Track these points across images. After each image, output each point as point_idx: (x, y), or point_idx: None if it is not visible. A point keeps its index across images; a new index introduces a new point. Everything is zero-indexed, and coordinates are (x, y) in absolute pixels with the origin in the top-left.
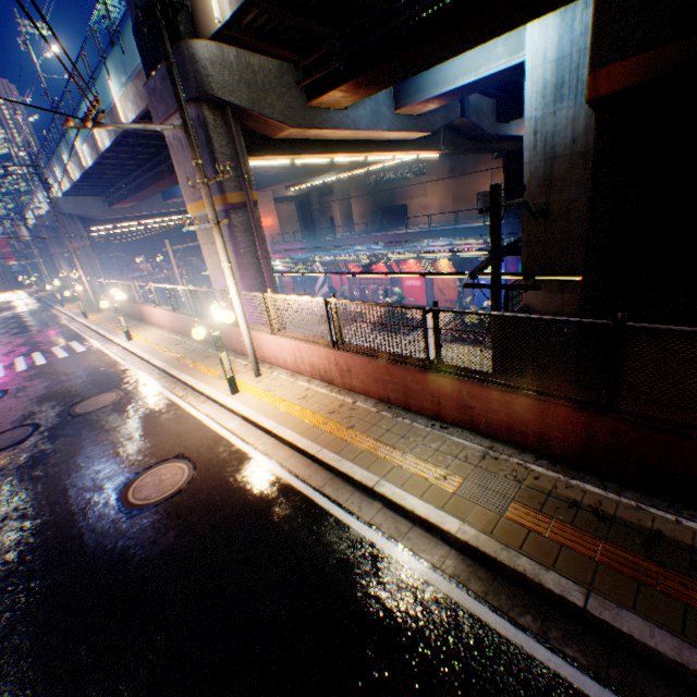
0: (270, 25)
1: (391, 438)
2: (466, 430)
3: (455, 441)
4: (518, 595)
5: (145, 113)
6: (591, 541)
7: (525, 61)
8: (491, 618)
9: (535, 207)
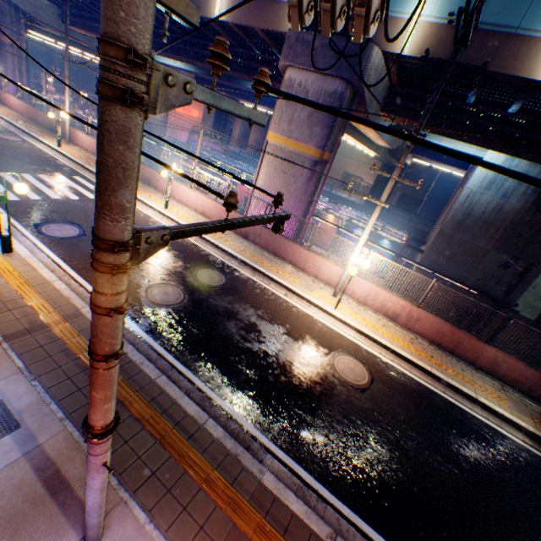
0: (411, 65)
1: (457, 369)
2: (486, 373)
3: (485, 378)
4: None
5: (248, 27)
6: None
7: (483, 158)
8: None
9: (445, 234)
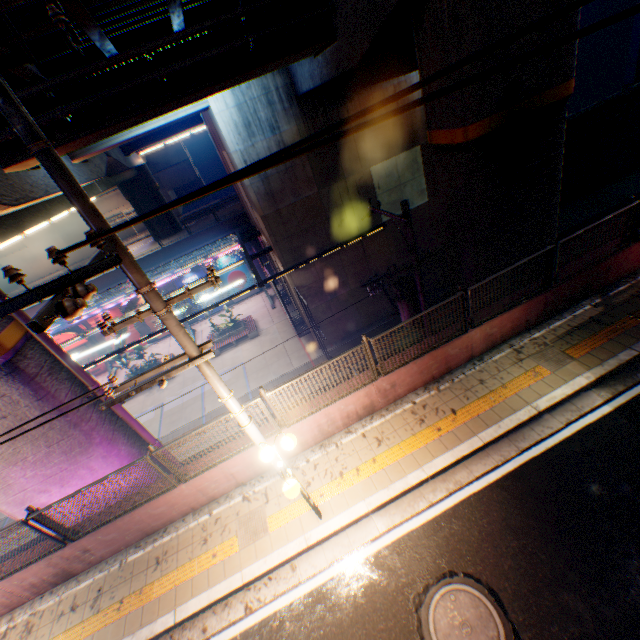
0: None
1: (480, 389)
2: (489, 350)
3: (498, 358)
4: (624, 373)
5: None
6: (597, 336)
7: (211, 106)
8: (639, 387)
9: (271, 216)
